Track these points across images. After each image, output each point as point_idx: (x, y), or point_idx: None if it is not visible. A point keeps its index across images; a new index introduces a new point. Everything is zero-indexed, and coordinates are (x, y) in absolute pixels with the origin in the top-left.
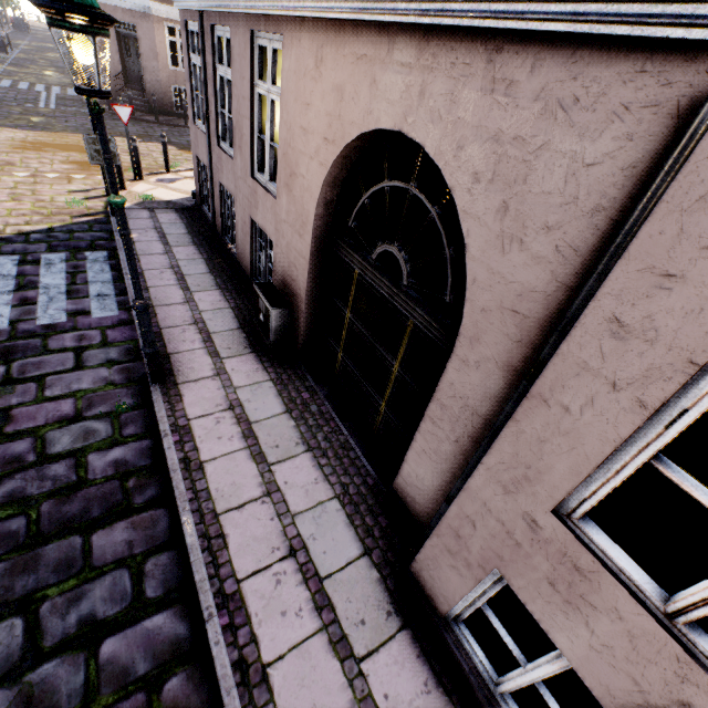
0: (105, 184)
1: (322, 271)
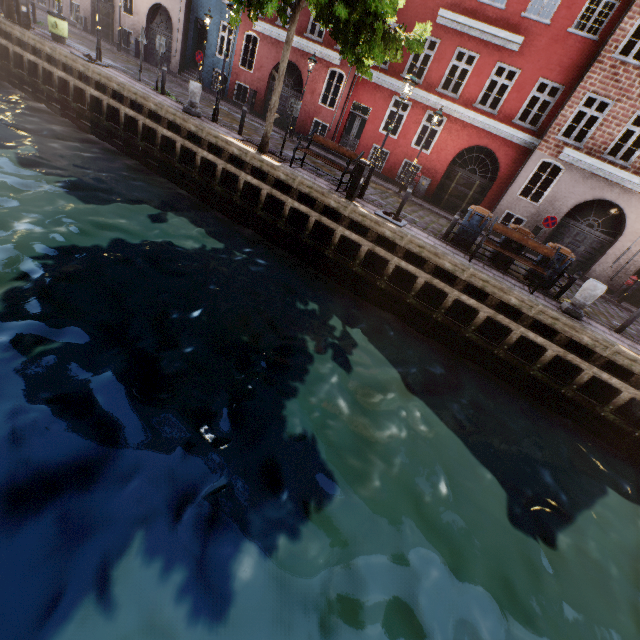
0: None
1: (94, 9)
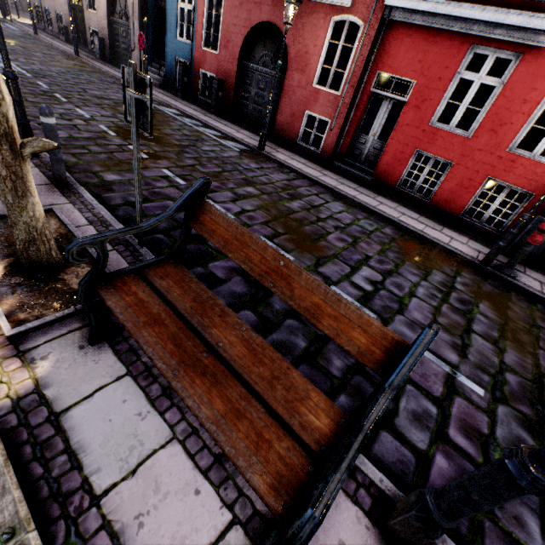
0: (2, 6)
1: (73, 15)
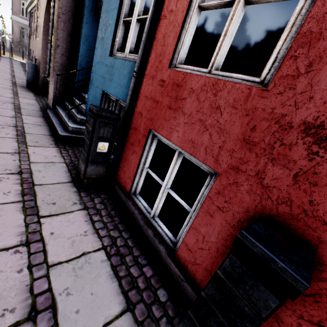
0: None
1: None
